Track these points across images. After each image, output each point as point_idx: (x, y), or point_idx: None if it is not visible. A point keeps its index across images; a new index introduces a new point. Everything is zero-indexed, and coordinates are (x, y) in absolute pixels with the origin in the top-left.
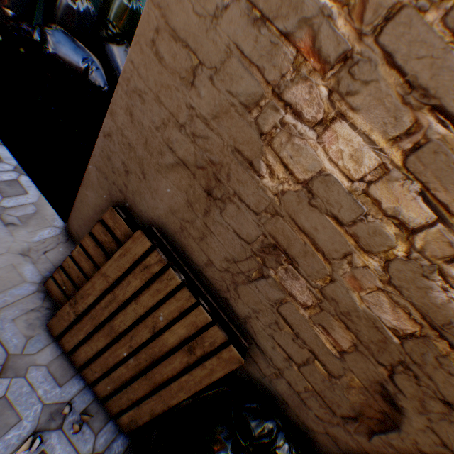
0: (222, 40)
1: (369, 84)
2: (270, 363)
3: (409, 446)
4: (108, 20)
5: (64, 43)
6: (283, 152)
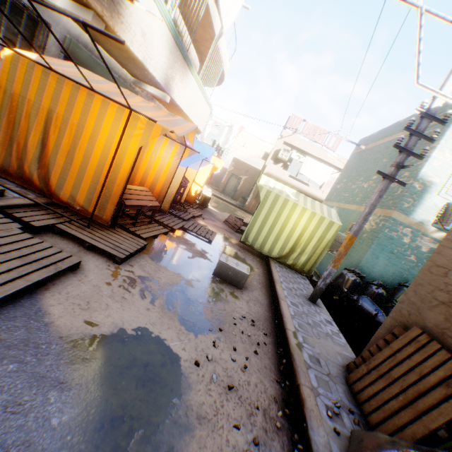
0: None
1: None
2: None
3: None
4: (392, 298)
5: (367, 301)
6: None
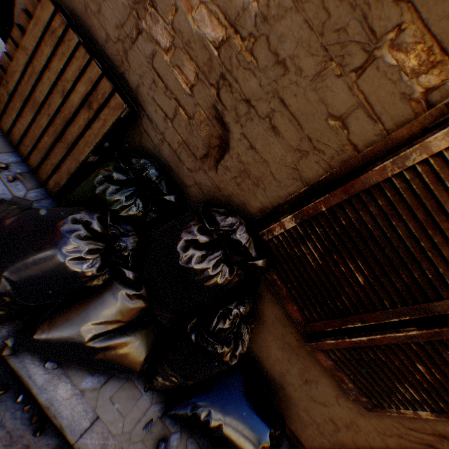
0: None
1: None
2: (157, 131)
3: (236, 162)
4: None
5: None
6: None
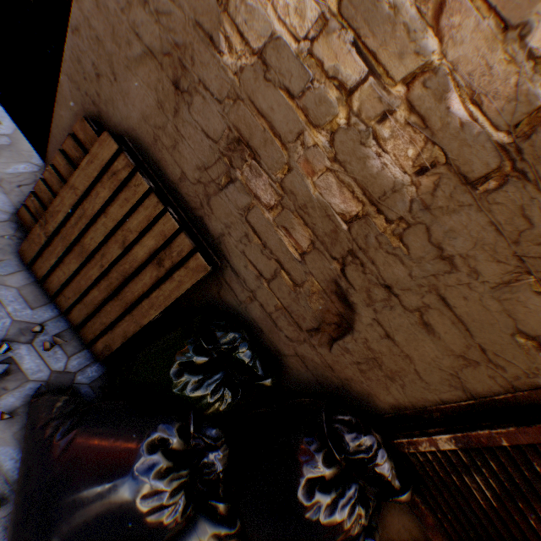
0: None
1: None
2: (244, 286)
3: (362, 348)
4: None
5: None
6: (238, 19)
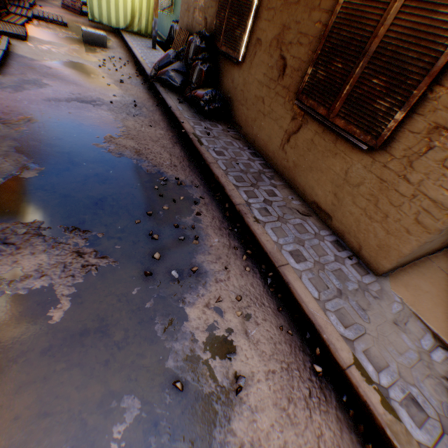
0: None
1: None
2: None
3: (209, 26)
4: None
5: None
6: None
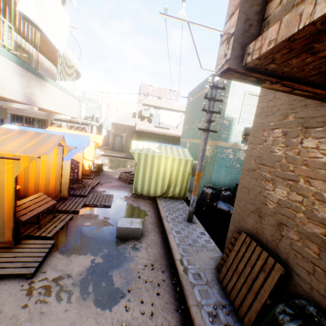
0: (252, 184)
1: (276, 180)
2: (304, 281)
3: None
4: (235, 194)
5: (222, 204)
6: (269, 198)
